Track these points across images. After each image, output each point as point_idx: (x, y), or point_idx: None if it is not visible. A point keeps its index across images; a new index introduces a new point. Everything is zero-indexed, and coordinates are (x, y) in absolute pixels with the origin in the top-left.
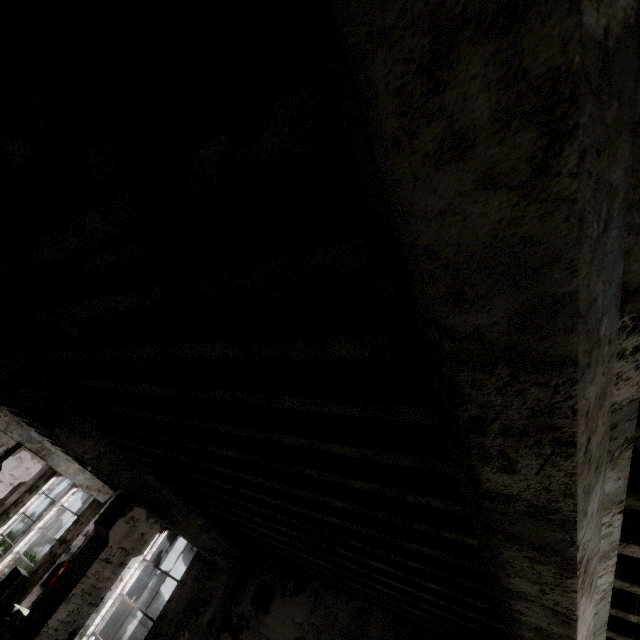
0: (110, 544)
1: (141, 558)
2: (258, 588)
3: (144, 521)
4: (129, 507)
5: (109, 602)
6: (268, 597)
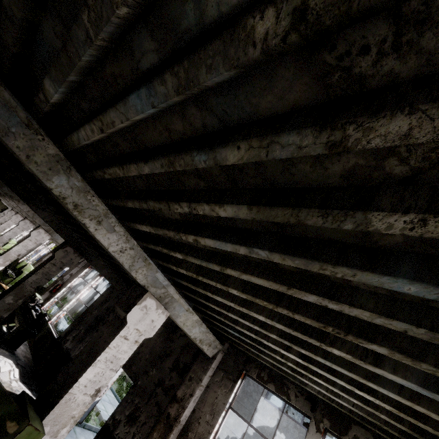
0: (55, 258)
1: (90, 285)
2: None
3: (72, 254)
4: (65, 246)
5: (73, 300)
6: None
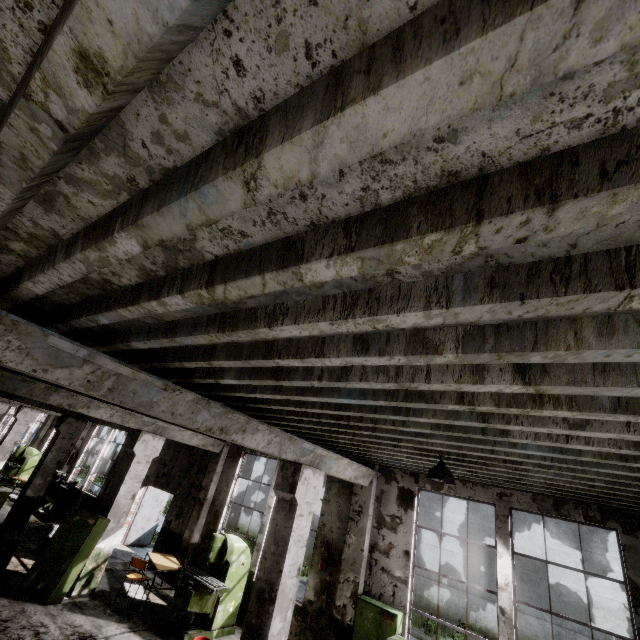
0: (62, 433)
1: (108, 441)
2: None
3: (76, 422)
4: (65, 419)
5: (97, 461)
6: None
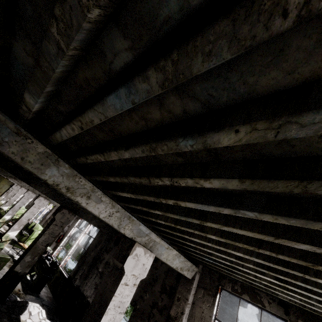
0: (56, 220)
1: (84, 232)
2: (116, 239)
3: (68, 214)
4: (61, 209)
5: (74, 246)
6: (118, 241)
